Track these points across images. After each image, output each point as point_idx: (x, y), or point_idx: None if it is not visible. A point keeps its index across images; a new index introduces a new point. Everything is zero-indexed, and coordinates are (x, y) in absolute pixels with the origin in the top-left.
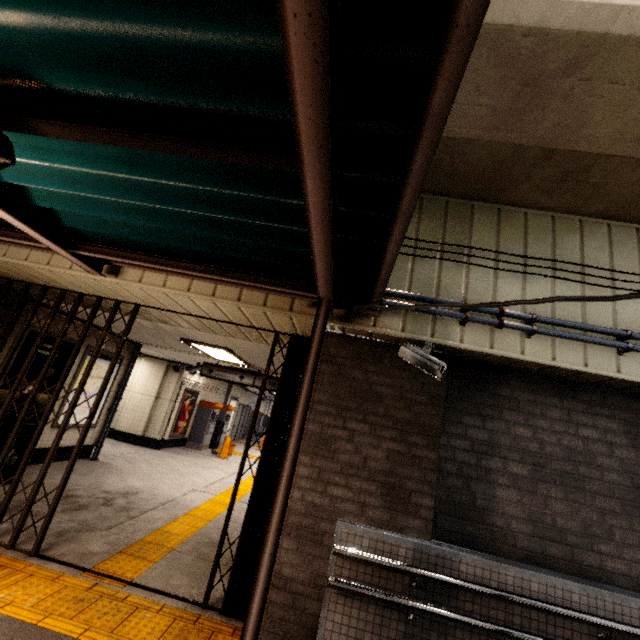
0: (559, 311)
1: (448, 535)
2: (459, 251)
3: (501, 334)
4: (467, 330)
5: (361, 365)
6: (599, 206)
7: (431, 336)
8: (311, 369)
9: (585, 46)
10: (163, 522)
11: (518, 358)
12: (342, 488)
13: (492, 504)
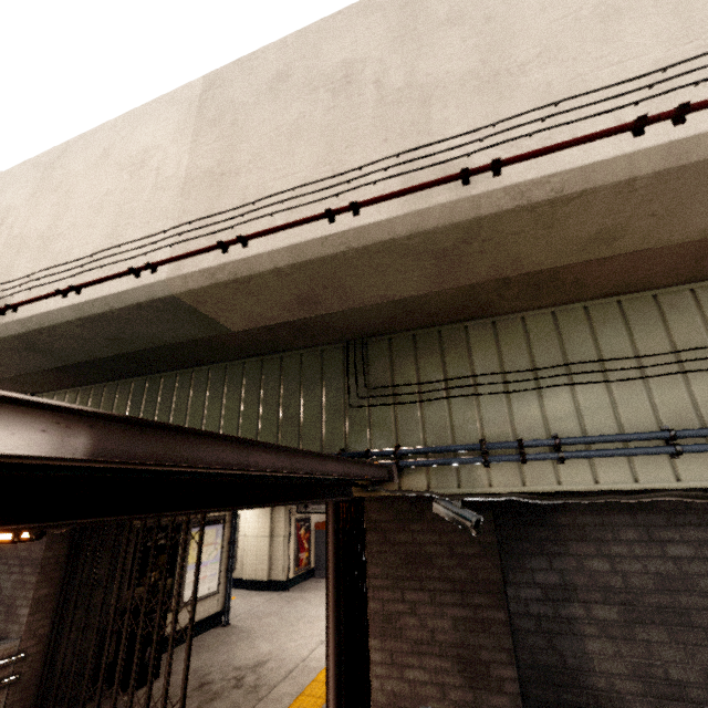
0: (588, 422)
1: (545, 707)
2: (464, 382)
3: (530, 466)
4: (493, 470)
5: (404, 526)
6: (595, 291)
7: (458, 486)
8: (332, 579)
9: (466, 227)
10: (290, 698)
11: (556, 490)
12: (417, 670)
13: (585, 662)
